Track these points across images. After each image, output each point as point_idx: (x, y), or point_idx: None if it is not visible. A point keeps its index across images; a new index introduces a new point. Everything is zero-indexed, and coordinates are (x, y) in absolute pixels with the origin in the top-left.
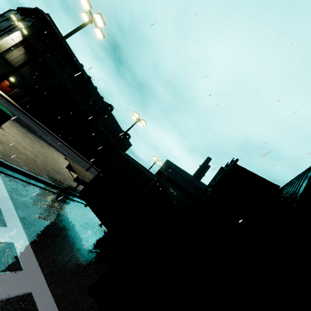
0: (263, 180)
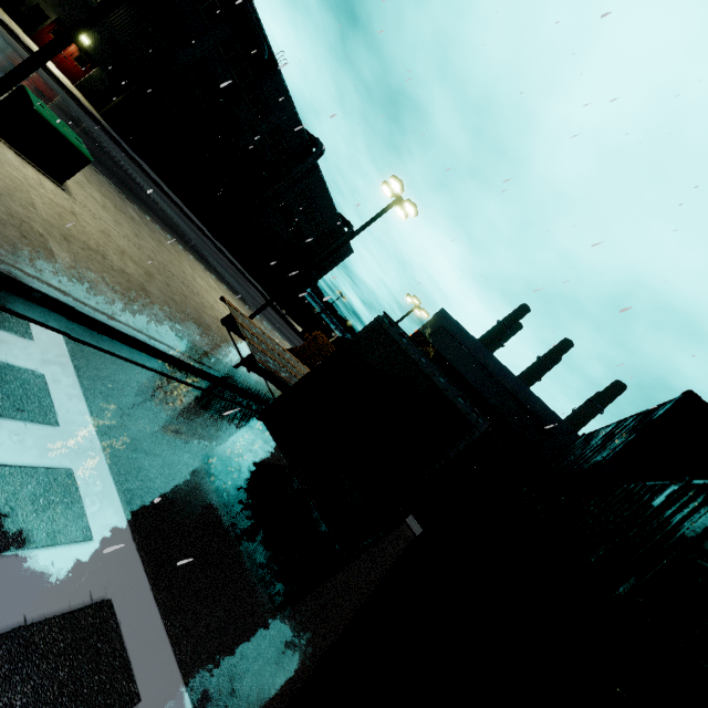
0: None
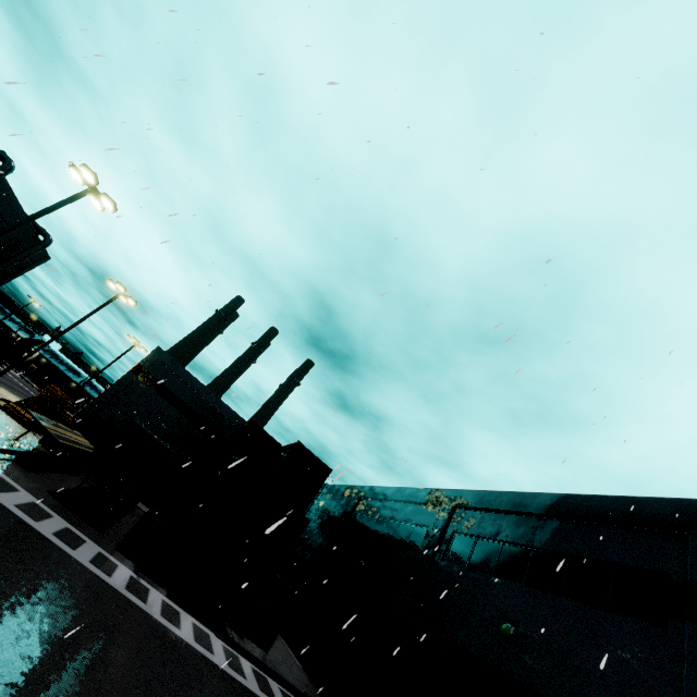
0: (272, 439)
